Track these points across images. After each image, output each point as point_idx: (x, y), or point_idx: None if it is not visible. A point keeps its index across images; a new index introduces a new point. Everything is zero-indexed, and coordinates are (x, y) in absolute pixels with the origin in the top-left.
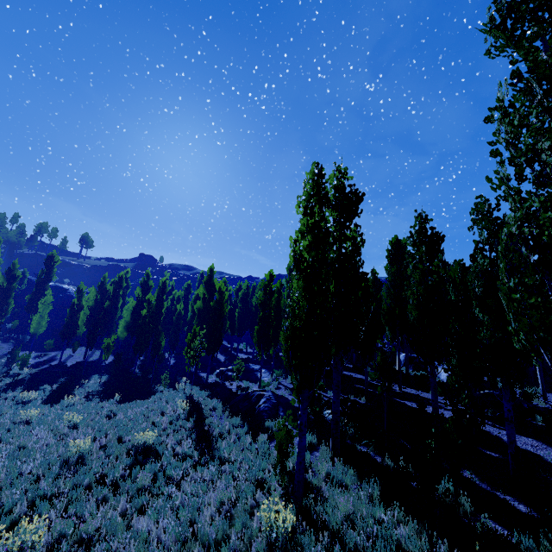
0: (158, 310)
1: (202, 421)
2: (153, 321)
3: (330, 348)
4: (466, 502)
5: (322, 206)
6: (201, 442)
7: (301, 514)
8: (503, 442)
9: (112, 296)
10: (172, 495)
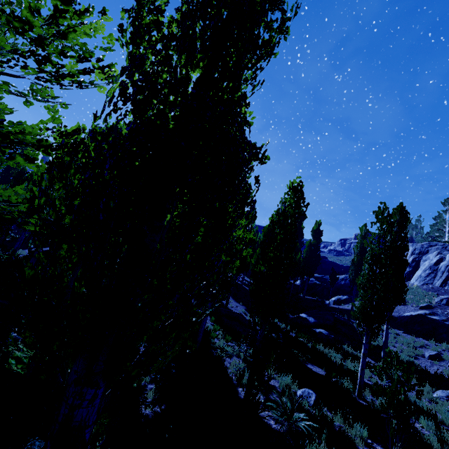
0: None
1: None
2: None
3: None
4: None
5: None
6: None
7: None
8: None
9: None
10: None
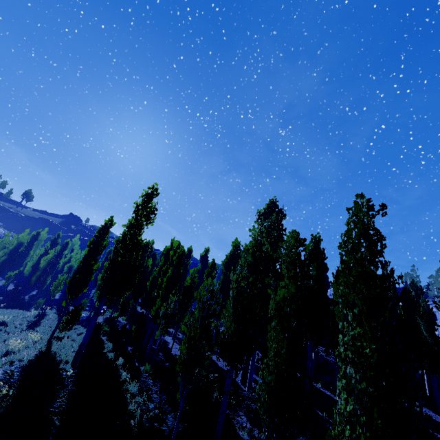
0: (56, 260)
1: (41, 320)
2: (51, 266)
3: (84, 288)
4: (111, 349)
5: (104, 235)
6: (32, 326)
7: (47, 341)
8: (167, 345)
9: (28, 244)
10: (4, 335)
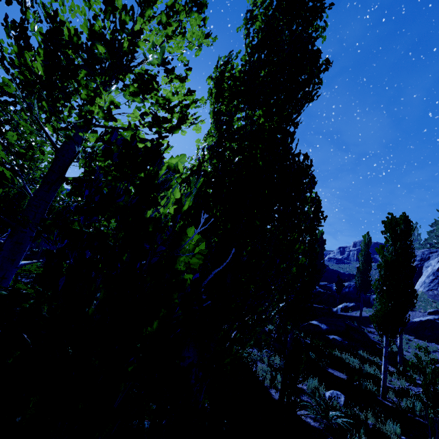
0: None
1: None
2: None
3: None
4: None
5: None
6: None
7: None
8: None
9: None
10: None
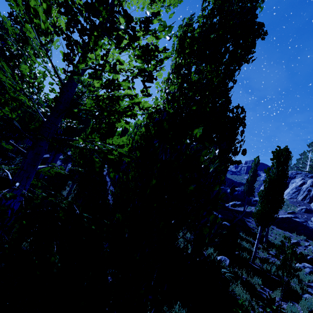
0: None
1: None
2: None
3: None
4: None
5: None
6: None
7: None
8: None
9: None
10: None
